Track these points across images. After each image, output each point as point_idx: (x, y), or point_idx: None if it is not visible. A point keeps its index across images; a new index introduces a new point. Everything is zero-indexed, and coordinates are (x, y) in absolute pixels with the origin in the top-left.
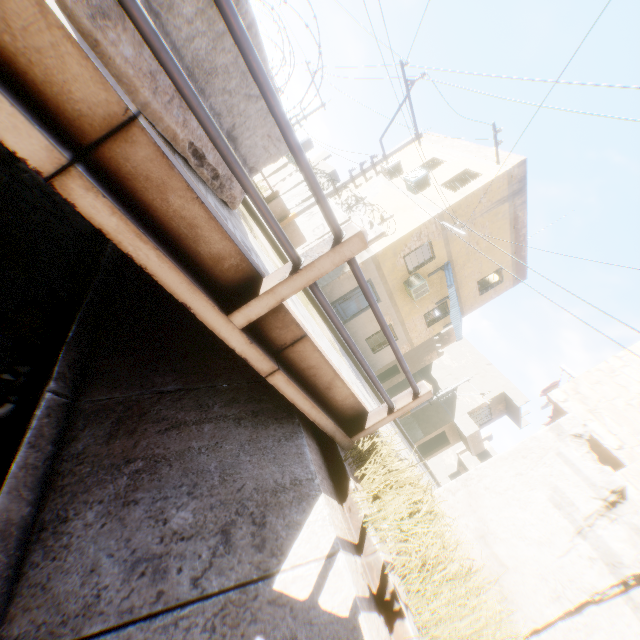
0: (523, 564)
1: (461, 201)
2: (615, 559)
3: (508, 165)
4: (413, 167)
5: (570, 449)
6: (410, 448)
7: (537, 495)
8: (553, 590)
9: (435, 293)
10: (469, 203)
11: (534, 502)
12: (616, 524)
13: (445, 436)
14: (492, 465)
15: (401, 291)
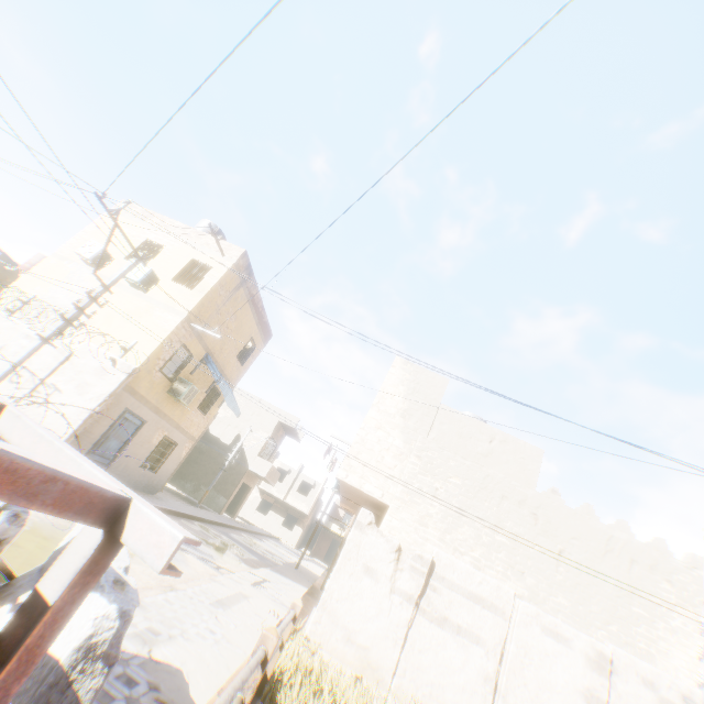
0: (375, 637)
1: (203, 300)
2: (410, 593)
3: (234, 258)
4: (125, 251)
5: (370, 536)
6: (227, 534)
7: (365, 582)
8: (393, 639)
9: (202, 384)
10: (211, 299)
11: (366, 588)
12: (404, 571)
13: (244, 483)
14: (334, 579)
15: (167, 400)
